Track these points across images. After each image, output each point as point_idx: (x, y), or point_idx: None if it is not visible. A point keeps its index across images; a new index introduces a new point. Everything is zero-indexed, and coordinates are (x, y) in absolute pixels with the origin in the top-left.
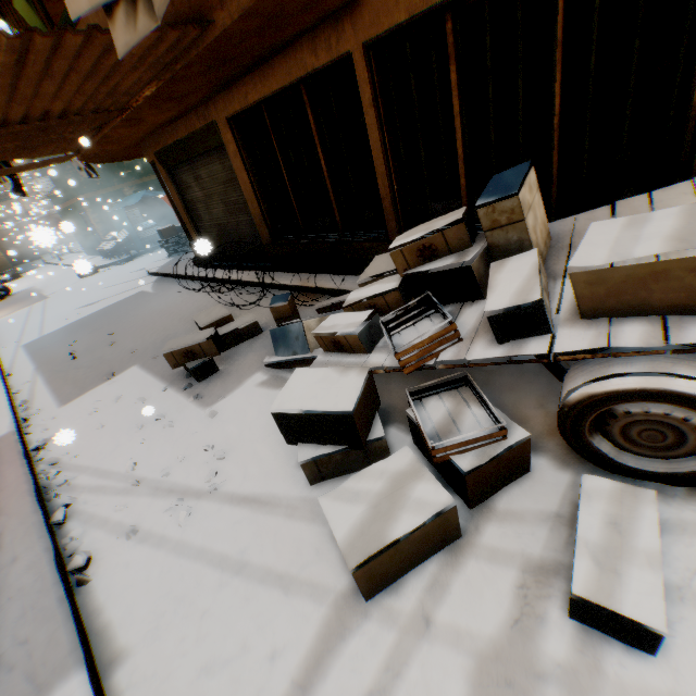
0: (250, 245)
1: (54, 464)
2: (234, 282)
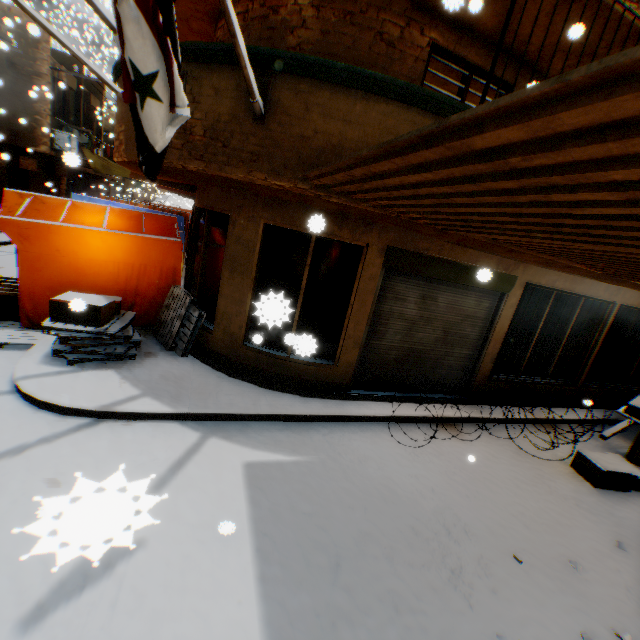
0: (444, 376)
1: None
2: (447, 419)
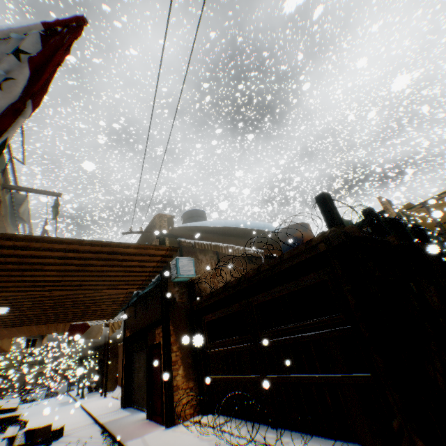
0: None
1: (110, 443)
2: None
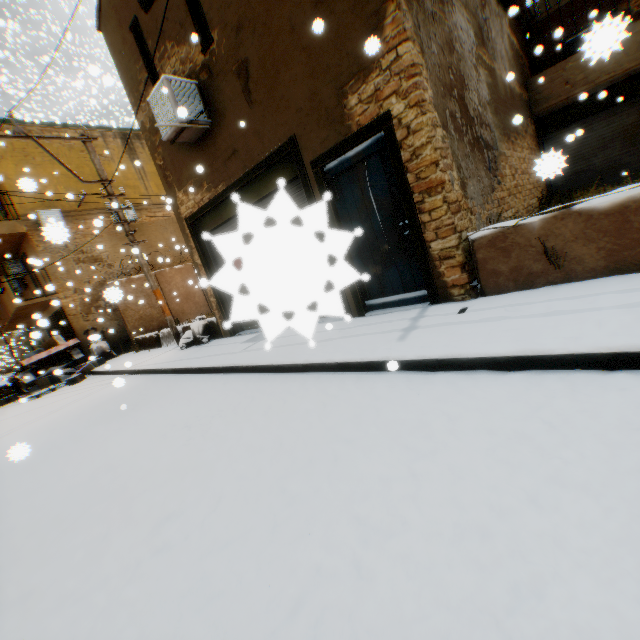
0: None
1: None
2: None
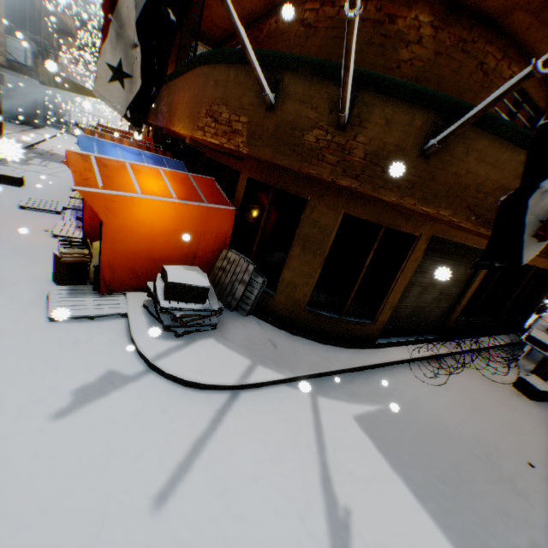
0: (429, 322)
1: None
2: (435, 356)
